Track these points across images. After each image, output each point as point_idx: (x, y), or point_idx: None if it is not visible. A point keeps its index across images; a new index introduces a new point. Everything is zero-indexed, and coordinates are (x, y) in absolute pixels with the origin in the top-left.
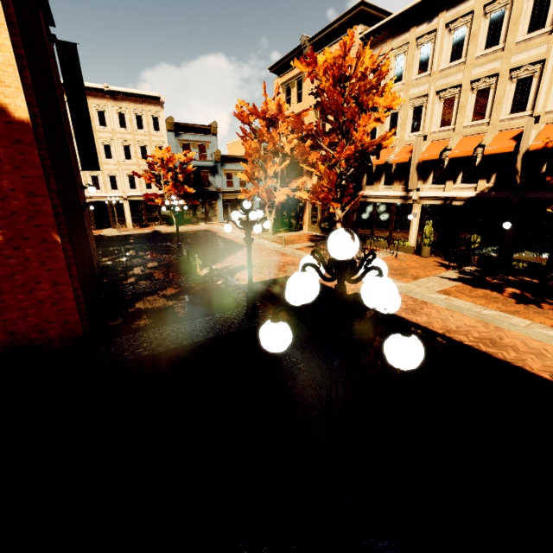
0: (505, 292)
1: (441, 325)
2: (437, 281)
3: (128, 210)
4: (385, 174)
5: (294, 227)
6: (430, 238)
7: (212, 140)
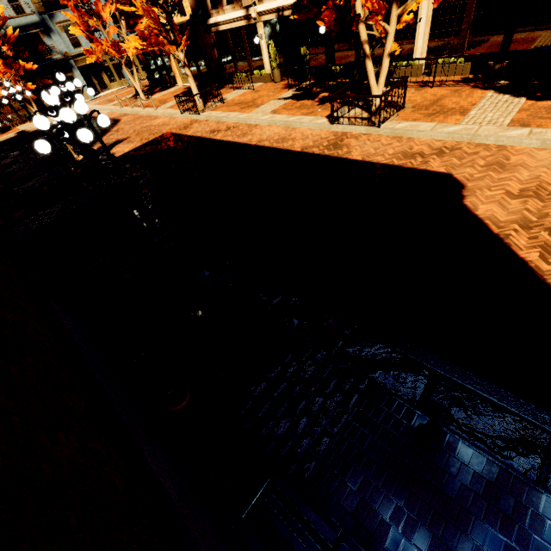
0: (317, 98)
1: (257, 139)
2: (274, 104)
3: None
4: None
5: (169, 83)
6: (276, 60)
7: None
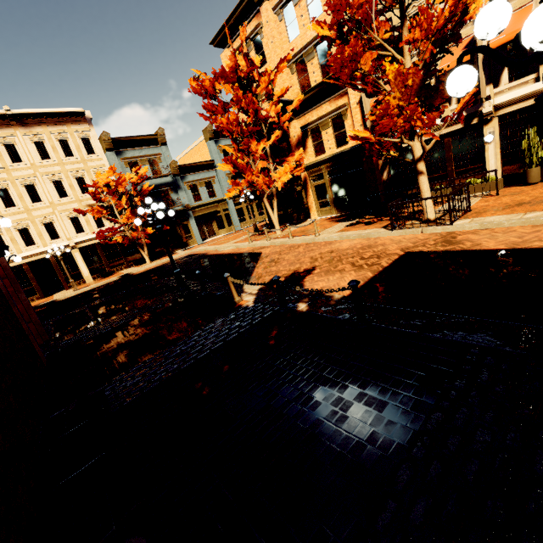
0: None
1: None
2: None
3: (81, 260)
4: (421, 101)
5: (295, 220)
6: (537, 153)
7: (162, 151)
